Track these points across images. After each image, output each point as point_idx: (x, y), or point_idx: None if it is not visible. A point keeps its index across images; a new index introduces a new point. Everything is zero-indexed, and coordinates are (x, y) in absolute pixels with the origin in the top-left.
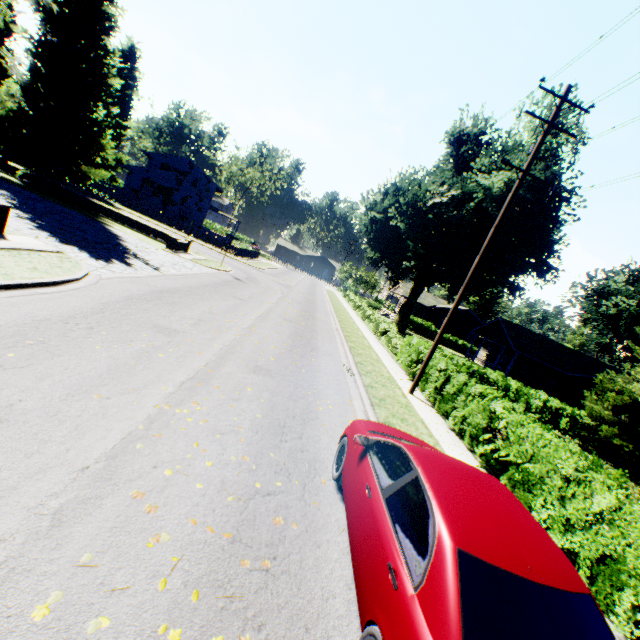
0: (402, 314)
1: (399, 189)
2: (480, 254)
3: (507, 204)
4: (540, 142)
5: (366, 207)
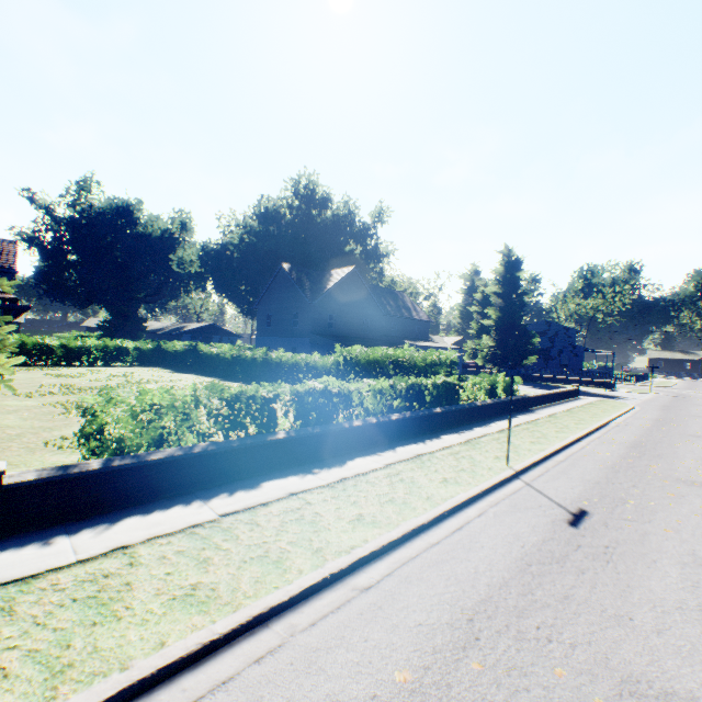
0: None
1: None
2: None
3: None
4: None
5: None
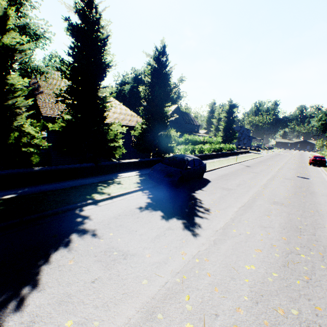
0: None
1: (326, 114)
2: None
3: None
4: None
5: (317, 120)
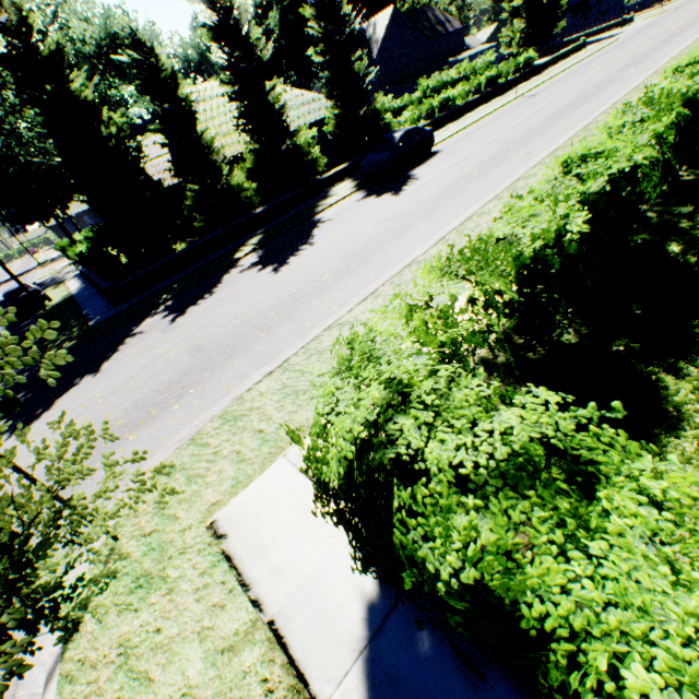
0: None
1: None
2: None
3: None
4: None
5: None
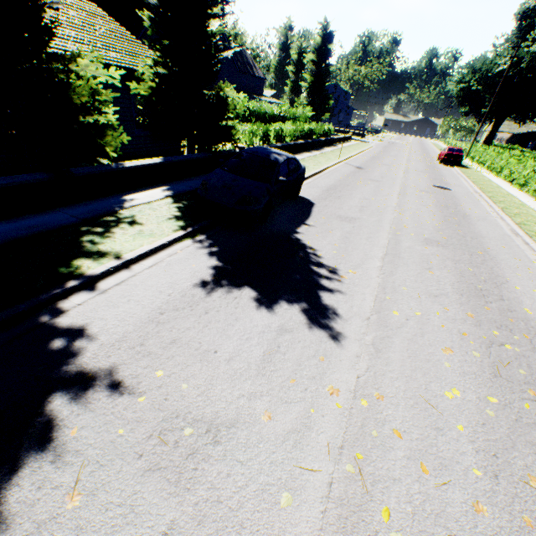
0: (485, 143)
1: (474, 71)
2: (488, 108)
3: (497, 89)
4: (509, 65)
5: (456, 81)
